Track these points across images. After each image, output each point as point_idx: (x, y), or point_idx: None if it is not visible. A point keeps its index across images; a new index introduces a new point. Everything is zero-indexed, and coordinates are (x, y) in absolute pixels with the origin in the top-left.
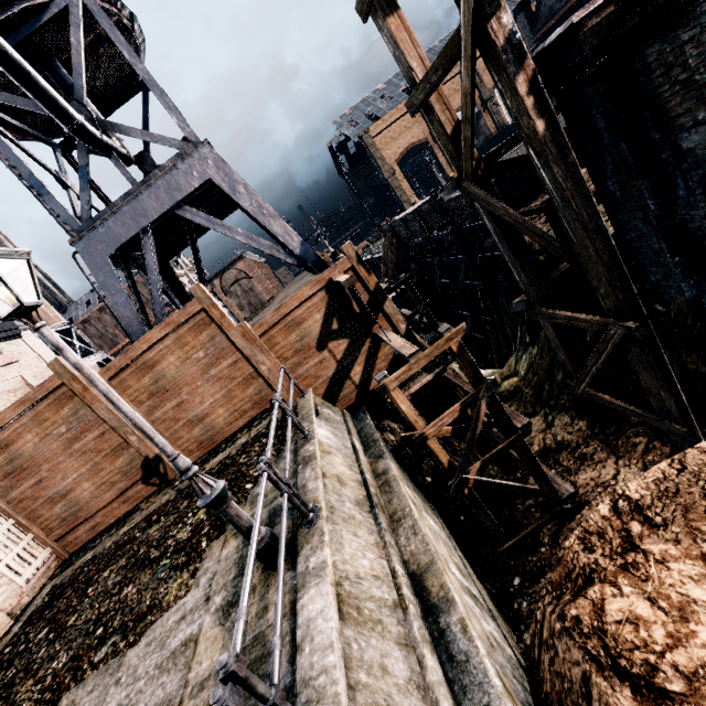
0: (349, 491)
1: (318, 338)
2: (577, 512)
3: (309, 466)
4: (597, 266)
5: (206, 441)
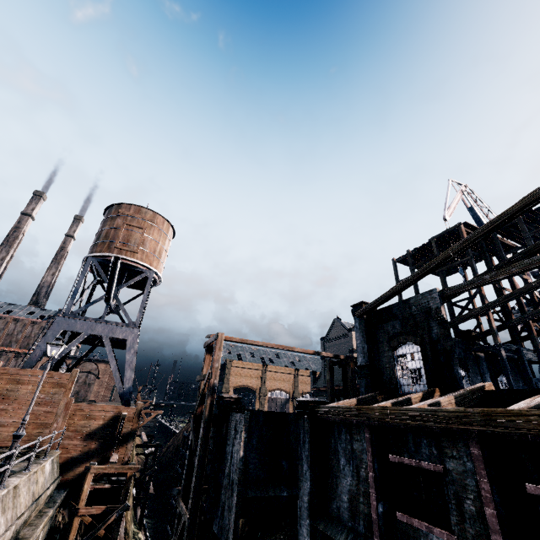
0: (36, 487)
1: (91, 432)
2: None
3: (37, 464)
4: (195, 479)
5: None
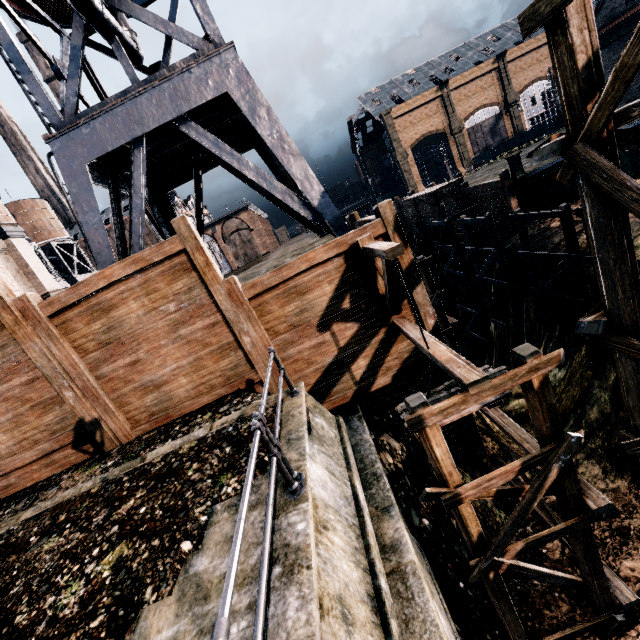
0: None
1: (321, 315)
2: (629, 625)
3: (295, 583)
4: None
5: (159, 414)
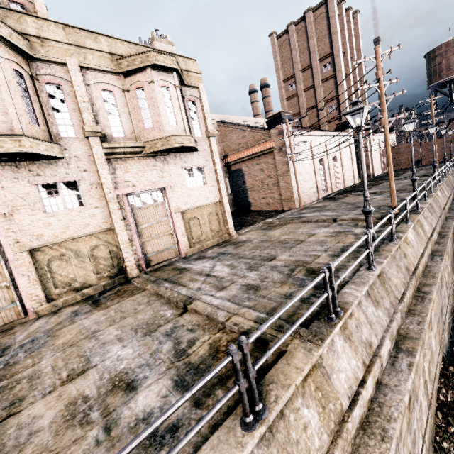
0: None
1: None
2: None
3: None
4: None
5: (430, 162)
